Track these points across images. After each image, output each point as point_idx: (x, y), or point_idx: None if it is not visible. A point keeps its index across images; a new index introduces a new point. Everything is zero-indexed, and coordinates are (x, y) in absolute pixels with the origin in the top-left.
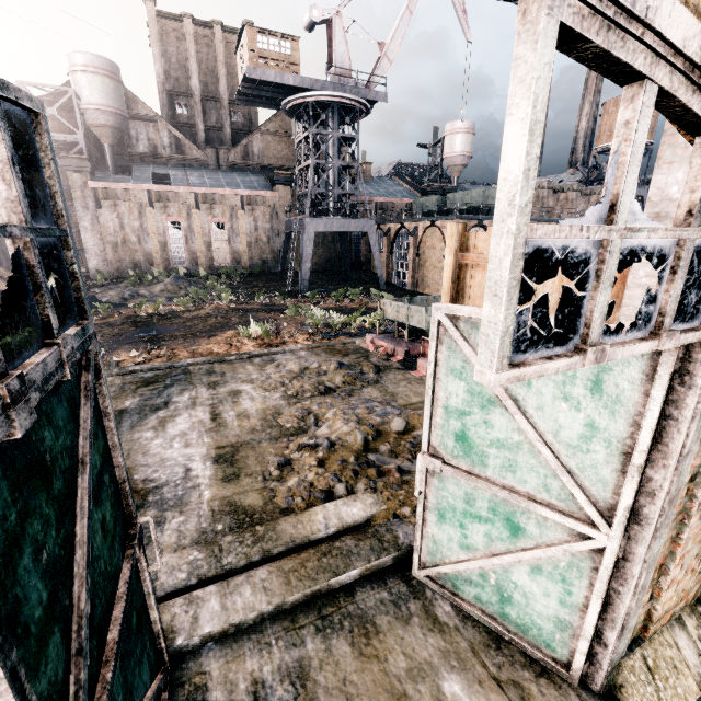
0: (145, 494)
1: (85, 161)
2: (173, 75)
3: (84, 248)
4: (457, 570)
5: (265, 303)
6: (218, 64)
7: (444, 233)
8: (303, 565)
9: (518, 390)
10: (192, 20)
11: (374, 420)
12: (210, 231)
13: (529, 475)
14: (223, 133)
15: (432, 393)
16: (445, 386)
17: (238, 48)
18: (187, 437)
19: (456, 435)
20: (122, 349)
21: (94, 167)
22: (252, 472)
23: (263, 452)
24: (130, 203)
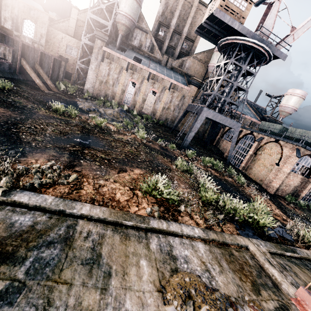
0: None
1: (106, 36)
2: (165, 15)
3: (87, 77)
4: None
5: (162, 146)
6: (189, 17)
7: (283, 150)
8: None
9: None
10: None
11: None
12: (148, 94)
13: None
14: (175, 51)
15: None
16: None
17: (212, 0)
18: None
19: None
20: (45, 154)
21: (110, 42)
22: None
23: None
24: (117, 64)
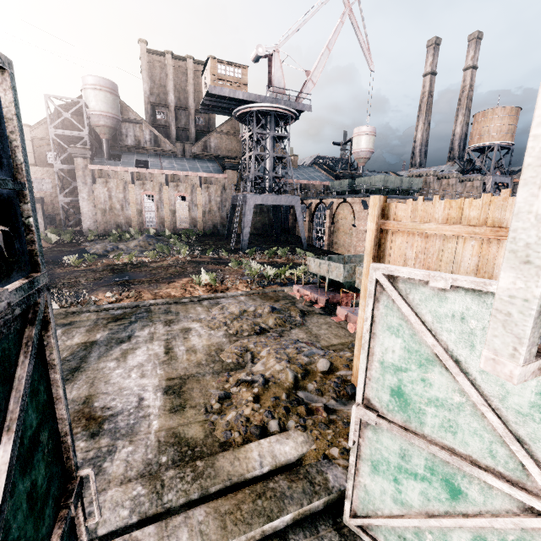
0: (101, 422)
1: (88, 150)
2: (156, 92)
3: (81, 212)
4: (390, 525)
5: (214, 257)
6: (188, 85)
7: (353, 207)
8: (239, 507)
9: (460, 351)
10: (172, 55)
11: (302, 359)
12: (175, 202)
13: (471, 439)
14: (189, 132)
15: (367, 348)
16: (381, 341)
17: (203, 73)
18: (143, 368)
19: (391, 390)
20: (100, 291)
21: (94, 154)
22: (196, 404)
23: (206, 385)
24: (118, 180)
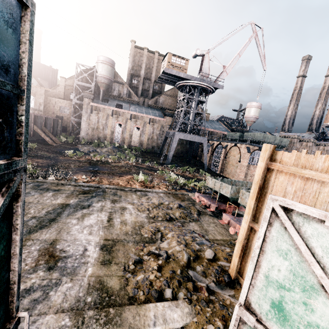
0: (57, 260)
1: (92, 94)
2: (135, 68)
3: (81, 127)
4: None
5: (149, 166)
6: (153, 66)
7: (240, 150)
8: None
9: None
10: (147, 50)
11: (195, 246)
12: (133, 130)
13: None
14: (149, 92)
15: (256, 261)
16: (268, 258)
17: (163, 61)
18: (92, 228)
19: (272, 302)
20: (79, 173)
21: (95, 97)
22: (119, 262)
23: (128, 250)
24: (104, 113)
